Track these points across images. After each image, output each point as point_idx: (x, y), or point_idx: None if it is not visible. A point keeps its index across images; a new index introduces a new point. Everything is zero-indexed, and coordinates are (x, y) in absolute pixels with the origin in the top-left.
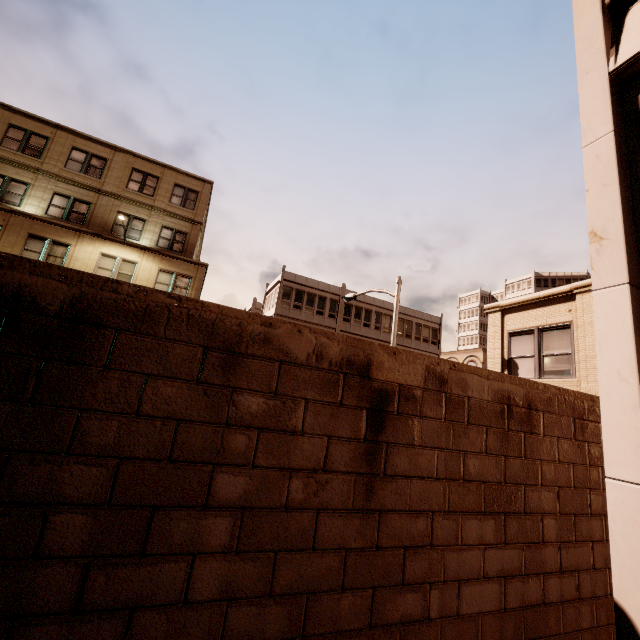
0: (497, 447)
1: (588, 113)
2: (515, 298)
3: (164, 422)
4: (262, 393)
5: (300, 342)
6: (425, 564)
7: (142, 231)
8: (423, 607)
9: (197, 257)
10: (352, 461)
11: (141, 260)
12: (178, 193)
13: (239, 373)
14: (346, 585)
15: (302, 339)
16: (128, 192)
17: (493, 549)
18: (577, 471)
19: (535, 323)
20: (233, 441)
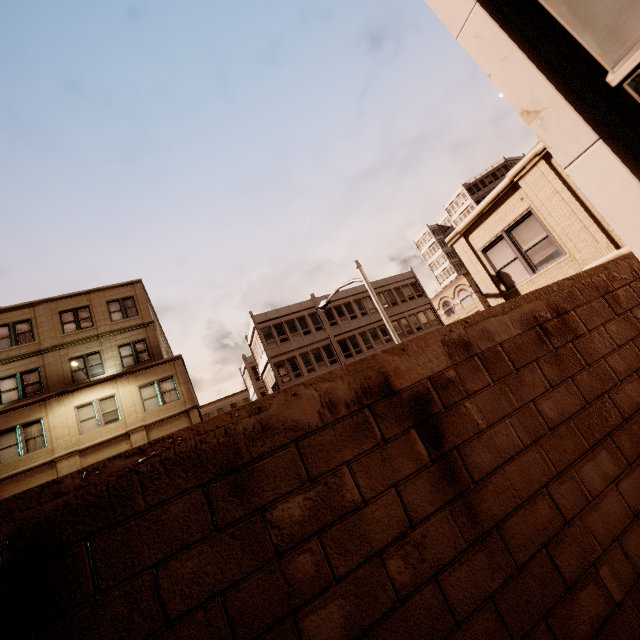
0: (557, 374)
1: (439, 3)
2: (467, 217)
3: (205, 608)
4: (296, 490)
5: (302, 405)
6: (574, 548)
7: (102, 363)
8: (603, 597)
9: (168, 353)
10: (434, 494)
11: (117, 390)
12: (115, 309)
13: (257, 486)
14: (516, 637)
15: (302, 401)
16: (68, 336)
17: (623, 480)
18: (639, 344)
19: (499, 228)
20: (297, 569)
